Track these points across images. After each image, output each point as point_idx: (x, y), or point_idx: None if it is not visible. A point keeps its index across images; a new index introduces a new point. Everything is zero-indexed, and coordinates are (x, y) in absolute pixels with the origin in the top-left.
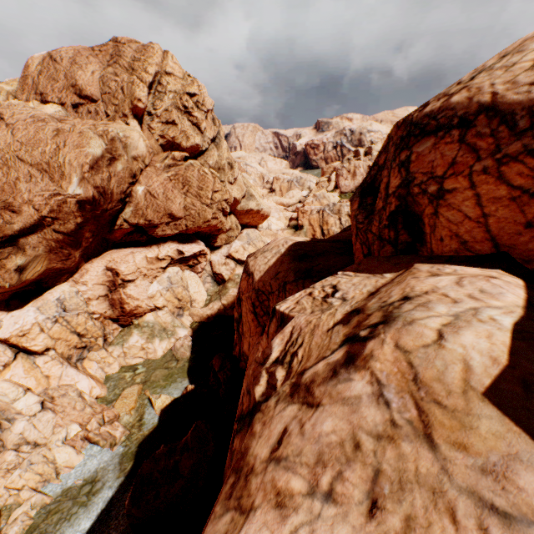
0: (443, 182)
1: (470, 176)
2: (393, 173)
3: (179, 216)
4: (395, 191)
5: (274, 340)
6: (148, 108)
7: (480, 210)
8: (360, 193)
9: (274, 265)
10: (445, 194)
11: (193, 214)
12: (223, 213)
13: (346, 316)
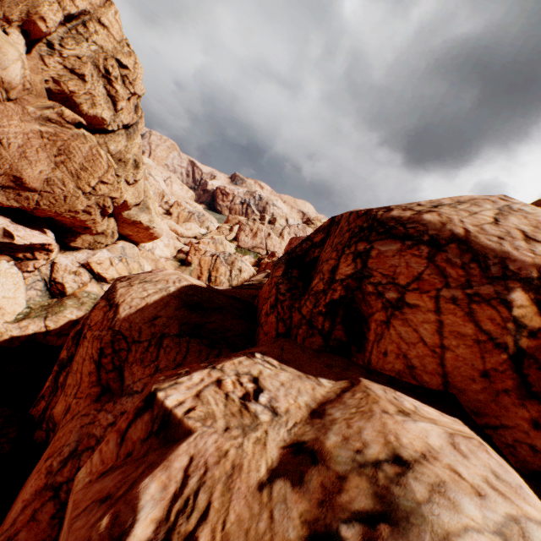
0: (405, 293)
1: (437, 299)
2: (345, 259)
3: (33, 187)
4: (344, 279)
5: (146, 483)
6: (52, 37)
7: (439, 339)
8: (288, 262)
9: (155, 305)
10: (405, 307)
11: (57, 193)
12: (102, 211)
13: (291, 459)
